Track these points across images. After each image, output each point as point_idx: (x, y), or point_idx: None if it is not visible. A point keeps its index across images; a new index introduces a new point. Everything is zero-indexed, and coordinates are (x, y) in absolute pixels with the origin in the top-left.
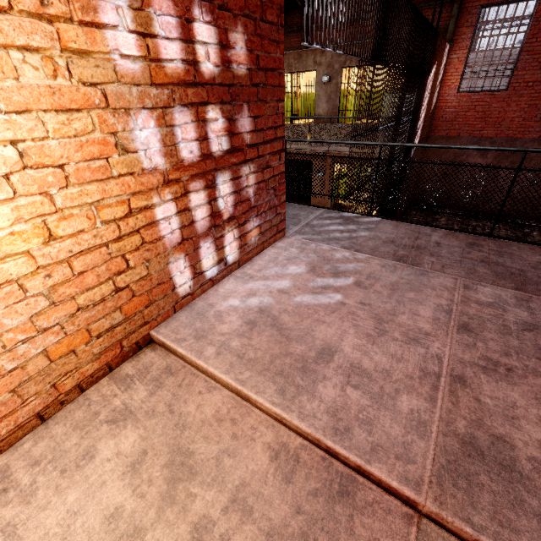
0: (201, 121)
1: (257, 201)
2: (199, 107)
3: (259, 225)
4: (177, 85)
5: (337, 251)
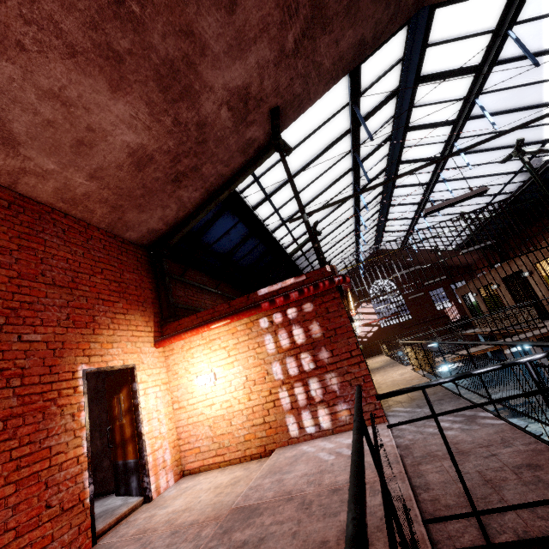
0: (298, 359)
1: (343, 393)
2: (297, 355)
3: (348, 408)
4: (287, 351)
5: (386, 437)
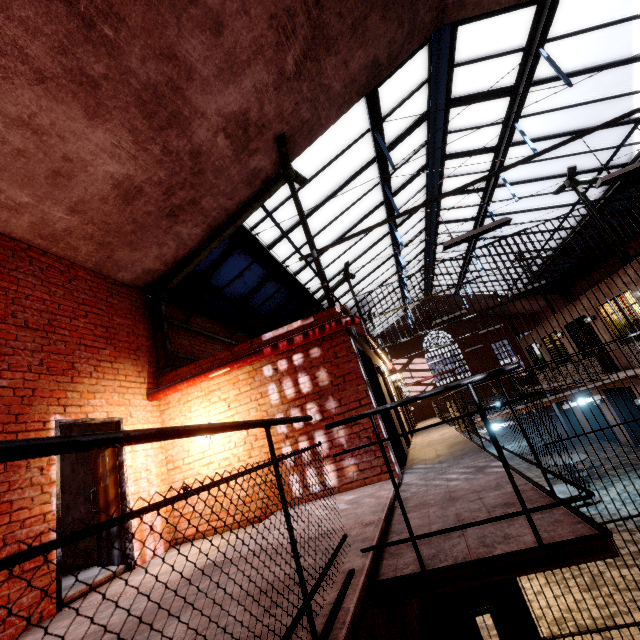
0: (304, 410)
1: (351, 446)
2: (303, 405)
3: (356, 463)
4: (292, 401)
5: (387, 490)
